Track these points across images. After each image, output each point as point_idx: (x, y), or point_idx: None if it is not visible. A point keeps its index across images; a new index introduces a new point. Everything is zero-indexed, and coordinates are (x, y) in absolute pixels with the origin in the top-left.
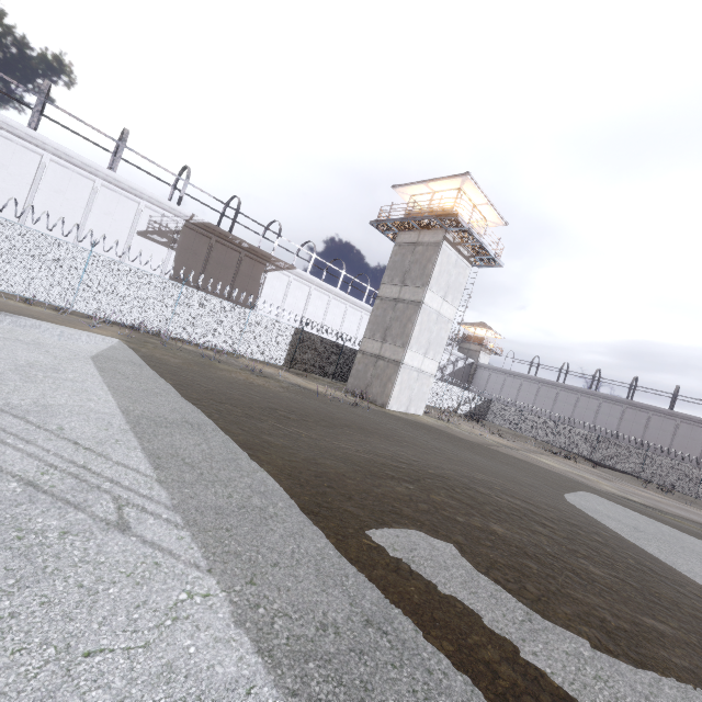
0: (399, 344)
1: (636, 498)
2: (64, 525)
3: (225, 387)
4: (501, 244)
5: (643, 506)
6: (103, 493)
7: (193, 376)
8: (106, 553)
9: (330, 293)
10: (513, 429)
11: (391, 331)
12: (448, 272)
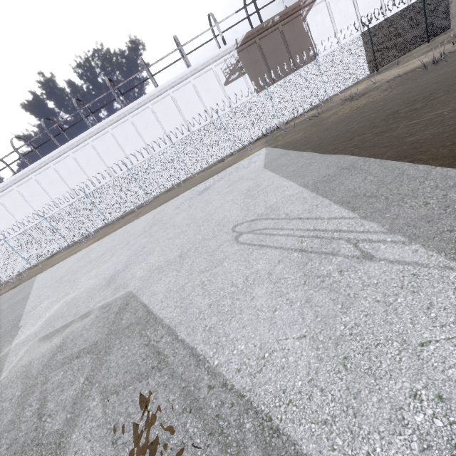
0: None
1: None
2: (336, 267)
3: (343, 127)
4: None
5: None
6: (338, 240)
7: (317, 136)
8: (373, 277)
9: None
10: None
11: None
12: None
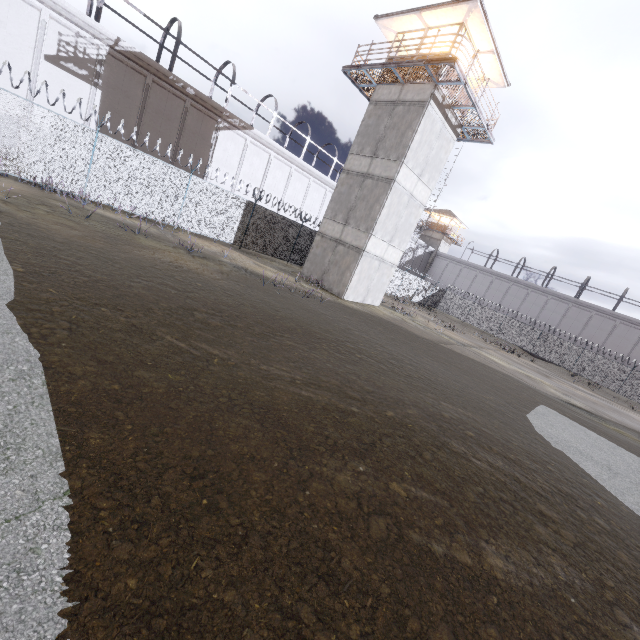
0: (363, 229)
1: (578, 402)
2: None
3: (127, 275)
4: (498, 111)
5: (588, 414)
6: None
7: (80, 258)
8: None
9: (292, 163)
10: (462, 319)
11: (355, 213)
12: (429, 144)
